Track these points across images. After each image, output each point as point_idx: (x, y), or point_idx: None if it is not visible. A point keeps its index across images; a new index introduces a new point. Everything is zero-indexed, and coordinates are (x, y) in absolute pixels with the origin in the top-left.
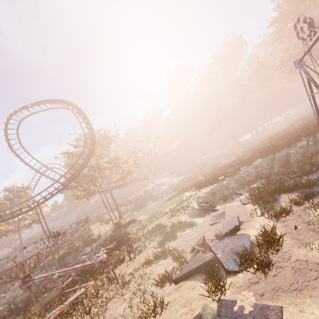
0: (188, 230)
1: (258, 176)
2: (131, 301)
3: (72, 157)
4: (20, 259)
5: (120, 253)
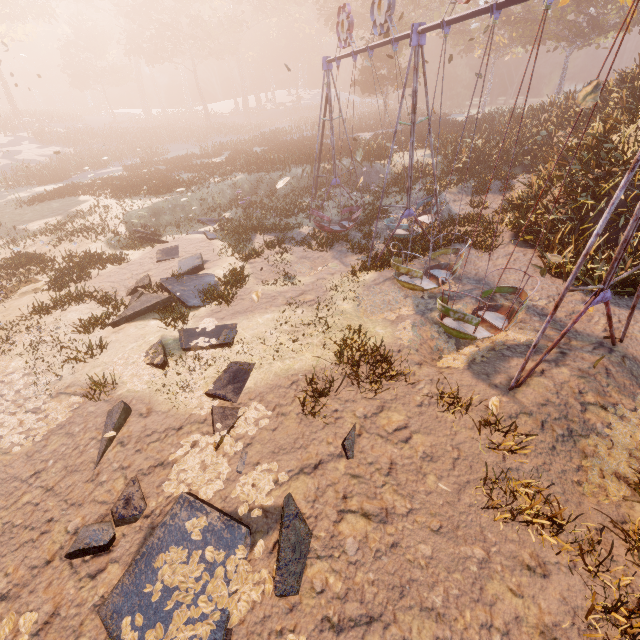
0: (112, 268)
1: (235, 202)
2: (35, 354)
3: None
4: None
5: None
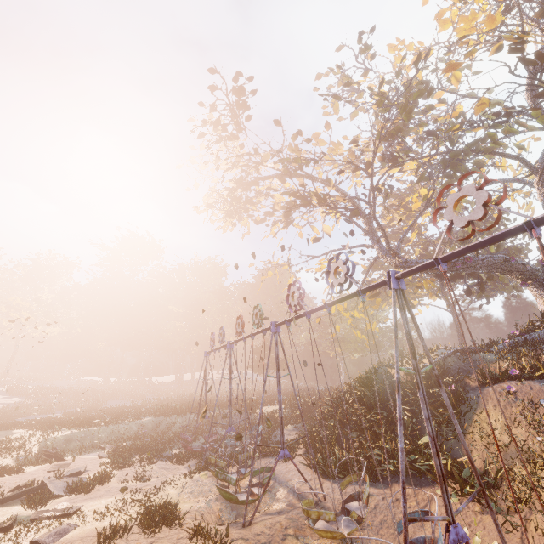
0: (7, 477)
1: (136, 435)
2: None
3: None
4: None
5: None
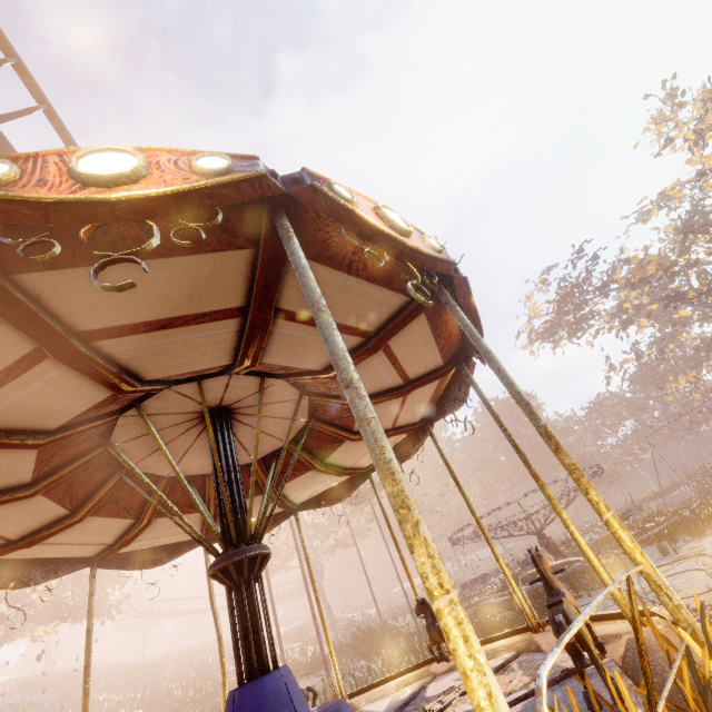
0: None
1: None
2: None
3: None
4: None
5: None
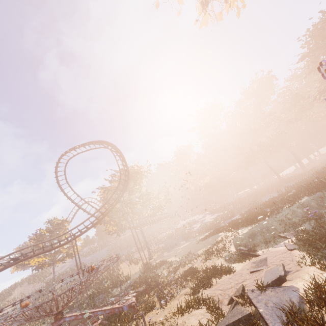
0: (225, 277)
1: (306, 216)
2: None
3: (107, 191)
4: (51, 295)
5: (150, 298)
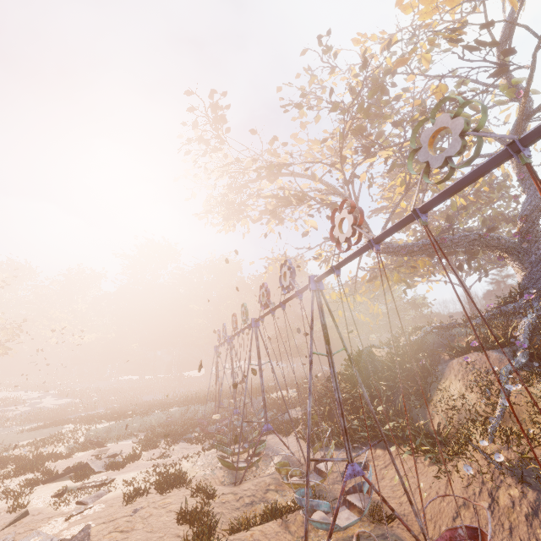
0: (61, 461)
1: (165, 423)
2: None
3: None
4: None
5: None
